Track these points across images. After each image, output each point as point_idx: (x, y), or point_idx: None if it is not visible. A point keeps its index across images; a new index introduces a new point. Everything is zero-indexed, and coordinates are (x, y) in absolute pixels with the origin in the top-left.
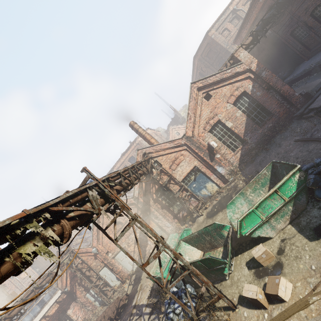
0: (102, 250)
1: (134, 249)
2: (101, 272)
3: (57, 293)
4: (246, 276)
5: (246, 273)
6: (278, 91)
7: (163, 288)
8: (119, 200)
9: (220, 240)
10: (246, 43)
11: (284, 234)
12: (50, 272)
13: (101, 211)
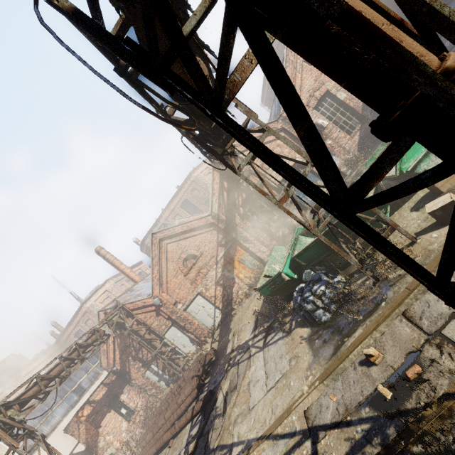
0: (168, 300)
1: (215, 292)
2: (166, 335)
3: (100, 378)
4: (416, 218)
5: (415, 215)
6: None
7: (311, 230)
8: (242, 105)
9: None
10: None
11: None
12: (96, 328)
13: None
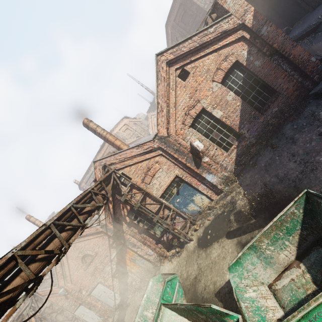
0: (73, 289)
1: (112, 282)
2: (77, 311)
3: None
4: None
5: None
6: (286, 57)
7: None
8: None
9: None
10: None
11: None
12: None
13: None
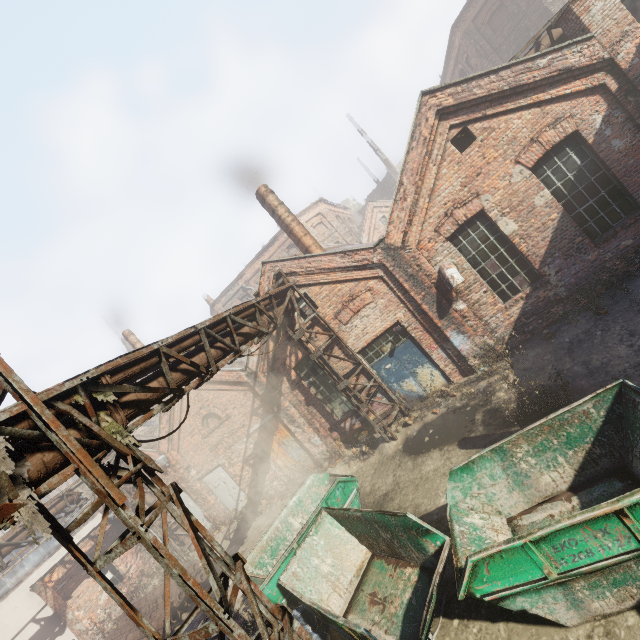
0: (178, 461)
1: (241, 471)
2: None
3: (97, 517)
4: None
5: None
6: None
7: None
8: (90, 473)
9: (416, 553)
10: None
11: (609, 639)
12: (68, 492)
13: (17, 511)
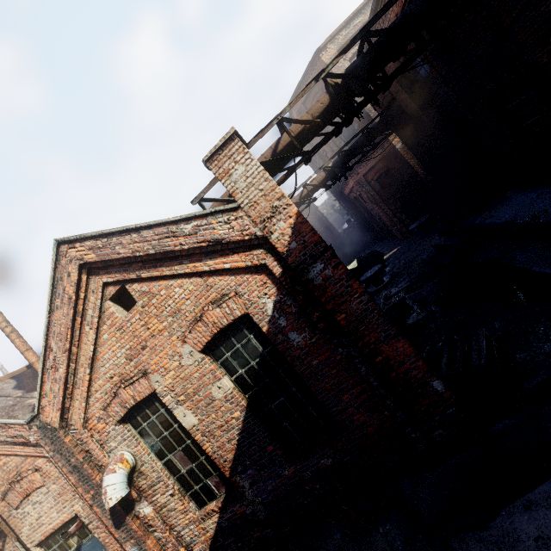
0: None
1: None
2: None
3: None
4: None
5: None
6: (365, 354)
7: None
8: None
9: None
10: (307, 114)
11: None
12: None
13: None
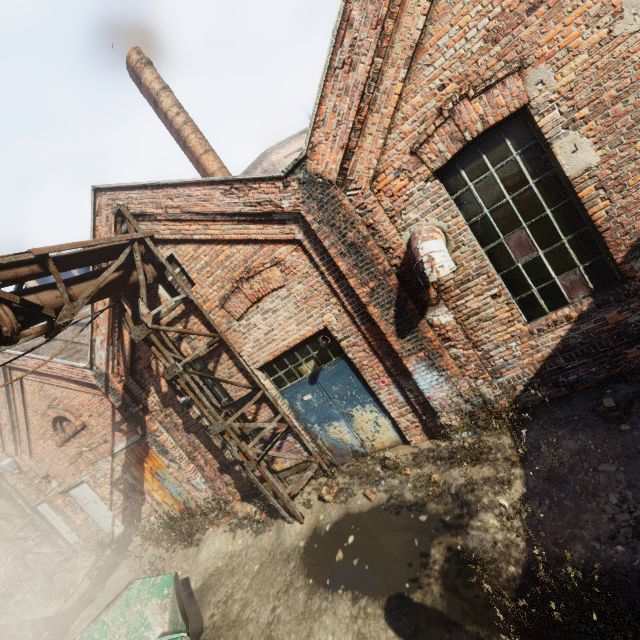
0: (32, 468)
1: (110, 495)
2: (42, 506)
3: None
4: None
5: None
6: None
7: None
8: None
9: None
10: None
11: None
12: None
13: None
